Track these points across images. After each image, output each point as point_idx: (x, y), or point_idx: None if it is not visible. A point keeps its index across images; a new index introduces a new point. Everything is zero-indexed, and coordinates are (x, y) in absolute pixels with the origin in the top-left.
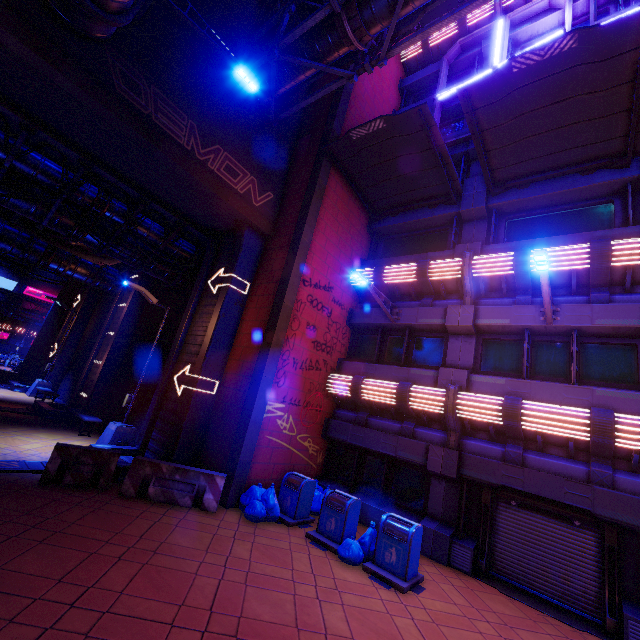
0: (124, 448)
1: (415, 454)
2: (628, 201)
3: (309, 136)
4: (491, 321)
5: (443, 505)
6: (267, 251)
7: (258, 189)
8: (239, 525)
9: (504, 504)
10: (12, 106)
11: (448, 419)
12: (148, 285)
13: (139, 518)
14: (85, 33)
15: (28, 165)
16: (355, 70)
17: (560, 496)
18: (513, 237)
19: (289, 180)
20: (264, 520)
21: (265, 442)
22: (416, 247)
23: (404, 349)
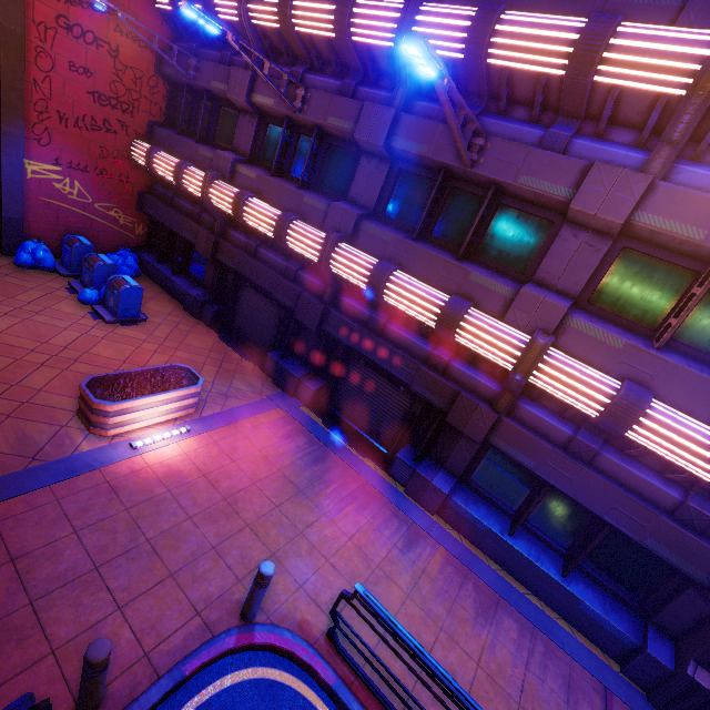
0: None
1: (193, 236)
2: None
3: None
4: (262, 99)
5: (211, 280)
6: None
7: None
8: None
9: (246, 285)
10: None
11: (208, 207)
12: None
13: None
14: None
15: None
16: None
17: (261, 282)
18: None
19: None
20: (35, 269)
21: (42, 204)
22: None
23: (200, 121)
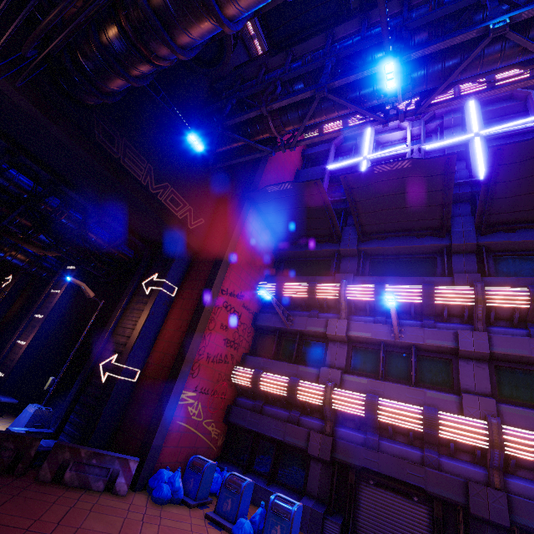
0: (40, 431)
1: (299, 439)
2: (444, 259)
3: (236, 181)
4: (358, 333)
5: (319, 484)
6: (195, 263)
7: (193, 216)
8: (147, 508)
9: (365, 483)
10: (3, 136)
11: (325, 410)
12: (83, 276)
13: (55, 504)
14: (80, 100)
15: (3, 178)
16: (274, 148)
17: (404, 476)
18: (374, 272)
19: (217, 211)
20: (169, 502)
21: (176, 427)
22: (308, 270)
23: (295, 349)
